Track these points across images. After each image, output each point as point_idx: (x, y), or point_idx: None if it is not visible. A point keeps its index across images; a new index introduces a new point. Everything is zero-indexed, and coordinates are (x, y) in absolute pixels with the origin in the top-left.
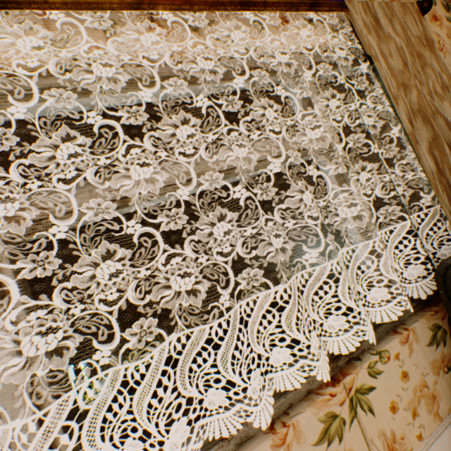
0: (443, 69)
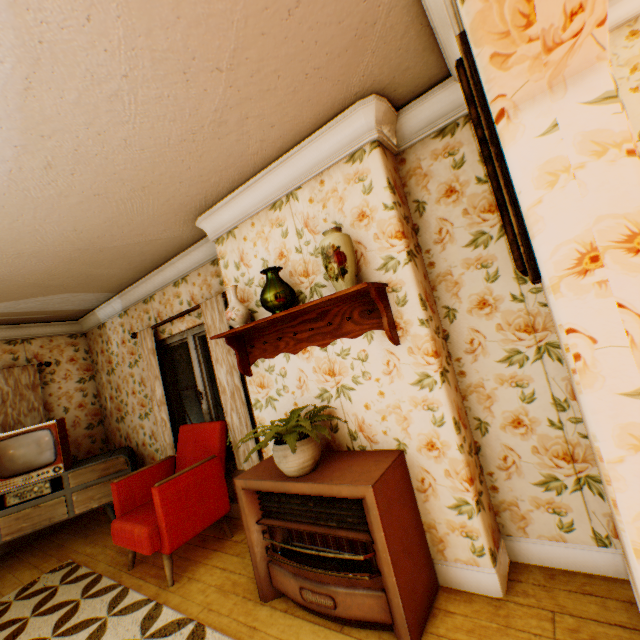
0: (40, 399)
